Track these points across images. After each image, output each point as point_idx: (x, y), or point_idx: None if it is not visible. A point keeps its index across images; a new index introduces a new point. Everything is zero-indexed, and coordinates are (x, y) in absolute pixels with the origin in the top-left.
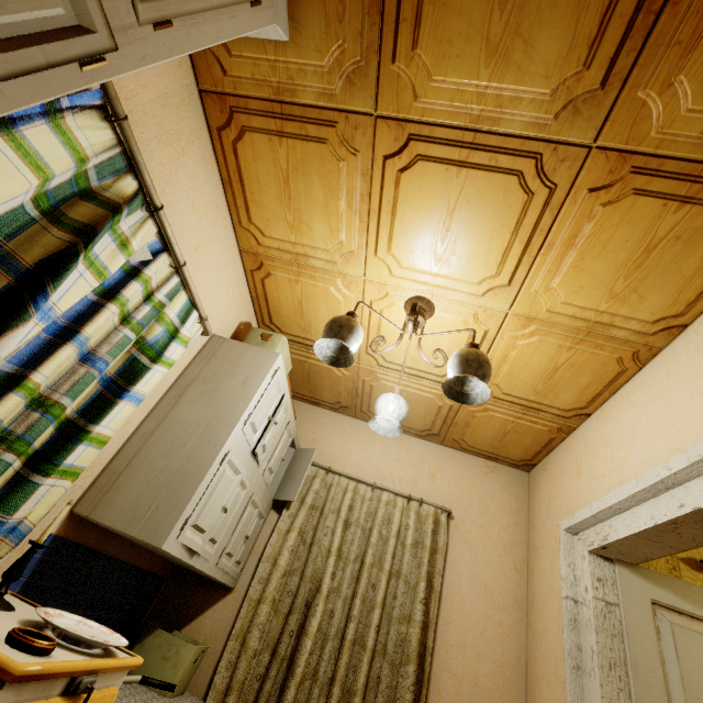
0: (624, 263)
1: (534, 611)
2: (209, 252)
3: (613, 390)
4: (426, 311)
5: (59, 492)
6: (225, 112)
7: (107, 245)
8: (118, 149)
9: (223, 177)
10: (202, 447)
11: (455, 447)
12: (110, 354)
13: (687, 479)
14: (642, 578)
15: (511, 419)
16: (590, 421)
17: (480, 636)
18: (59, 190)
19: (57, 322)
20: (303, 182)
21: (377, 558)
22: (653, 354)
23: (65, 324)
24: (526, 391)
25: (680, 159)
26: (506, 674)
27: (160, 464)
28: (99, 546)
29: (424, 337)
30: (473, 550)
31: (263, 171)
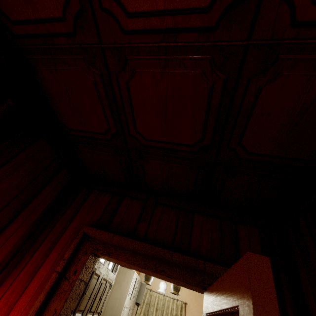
0: None
1: None
2: None
3: None
4: None
5: None
6: None
7: None
8: None
9: None
10: (119, 305)
11: None
12: None
13: None
14: None
15: None
16: None
17: None
18: None
19: None
20: None
21: None
22: None
23: None
24: None
25: None
26: None
27: (111, 311)
28: None
29: None
30: (193, 315)
31: None
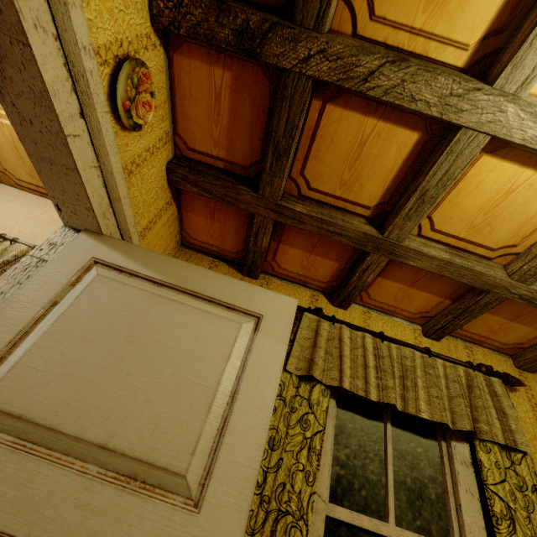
0: None
1: None
2: None
3: None
4: None
5: None
6: None
7: None
8: None
9: None
10: None
11: None
12: None
13: None
14: (100, 243)
15: None
16: None
17: None
18: None
19: None
20: None
21: None
22: None
23: None
24: None
25: None
26: None
27: None
28: None
29: None
30: None
31: None
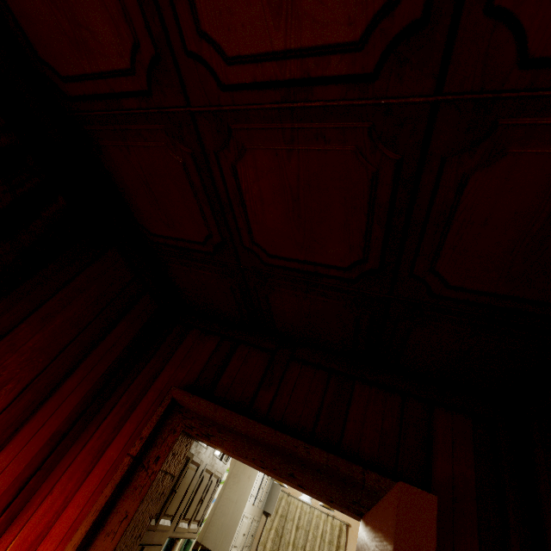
0: None
1: None
2: None
3: None
4: None
5: (195, 539)
6: None
7: None
8: None
9: None
10: (235, 513)
11: None
12: None
13: None
14: None
15: None
16: None
17: None
18: None
19: None
20: None
21: (311, 548)
22: None
23: None
24: None
25: None
26: None
27: (222, 520)
28: (201, 547)
29: None
30: None
31: None
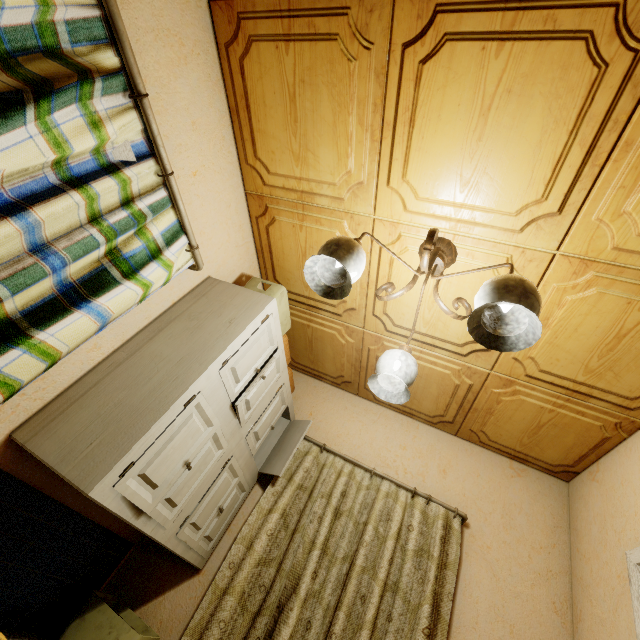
0: None
1: None
2: (209, 183)
3: None
4: (446, 254)
5: None
6: (233, 22)
7: (73, 118)
8: (96, 12)
9: (230, 105)
10: (168, 383)
11: (472, 440)
12: (68, 251)
13: None
14: None
15: (548, 406)
16: None
17: None
18: (17, 35)
19: (4, 196)
20: (310, 98)
21: (370, 561)
22: None
23: (13, 200)
24: (573, 368)
25: None
26: None
27: (118, 396)
28: (46, 488)
29: (441, 293)
30: (495, 573)
31: (269, 91)
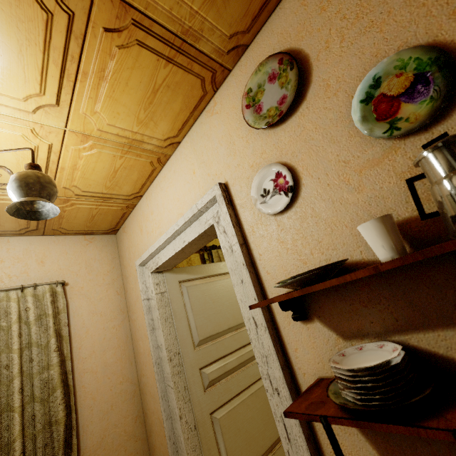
0: (142, 99)
1: (131, 310)
2: None
3: (152, 180)
4: None
5: None
6: None
7: None
8: None
9: None
10: None
11: (57, 234)
12: None
13: (185, 229)
14: (175, 274)
15: (94, 207)
16: (143, 199)
17: (103, 341)
18: None
19: None
20: None
21: (3, 346)
22: (167, 158)
23: None
24: (100, 188)
25: (162, 26)
26: (122, 349)
27: None
28: None
29: None
30: (88, 297)
31: None
